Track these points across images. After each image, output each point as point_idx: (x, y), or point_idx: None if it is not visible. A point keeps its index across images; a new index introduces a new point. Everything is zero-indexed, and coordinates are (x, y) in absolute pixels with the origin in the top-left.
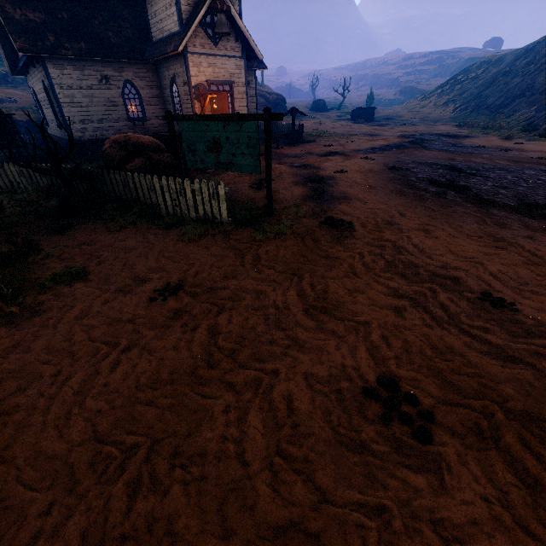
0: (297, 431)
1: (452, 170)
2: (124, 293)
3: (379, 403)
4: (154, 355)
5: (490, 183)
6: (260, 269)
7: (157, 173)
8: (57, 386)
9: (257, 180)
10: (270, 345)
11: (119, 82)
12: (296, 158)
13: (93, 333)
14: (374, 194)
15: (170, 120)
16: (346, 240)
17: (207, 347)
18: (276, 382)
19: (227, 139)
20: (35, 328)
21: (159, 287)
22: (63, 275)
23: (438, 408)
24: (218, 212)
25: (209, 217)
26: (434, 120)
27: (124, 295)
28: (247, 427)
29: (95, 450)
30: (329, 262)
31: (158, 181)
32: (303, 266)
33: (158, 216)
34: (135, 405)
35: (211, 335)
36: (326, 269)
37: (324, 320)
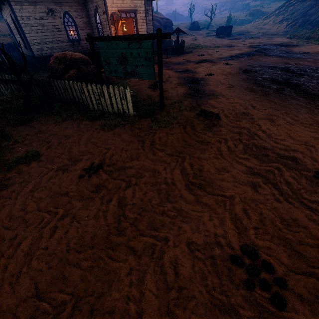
0: (181, 294)
1: (287, 71)
2: (63, 171)
3: (243, 270)
4: (81, 223)
5: (315, 81)
6: (155, 151)
7: (86, 80)
8: (13, 247)
9: (153, 82)
10: (161, 216)
11: (60, 13)
12: (179, 65)
13: (40, 203)
14: (233, 91)
15: (90, 41)
16: (215, 128)
17: (117, 216)
18: (166, 248)
19: (131, 54)
20: (2, 199)
21: (86, 167)
22: (23, 158)
23: (289, 276)
24: (127, 108)
25: (121, 111)
26: (272, 34)
27: (62, 173)
28: (145, 290)
29: (34, 307)
30: (203, 146)
31: (85, 86)
32: (185, 149)
33: (88, 110)
34: (65, 266)
35: (120, 206)
36: (201, 151)
37: (200, 194)
